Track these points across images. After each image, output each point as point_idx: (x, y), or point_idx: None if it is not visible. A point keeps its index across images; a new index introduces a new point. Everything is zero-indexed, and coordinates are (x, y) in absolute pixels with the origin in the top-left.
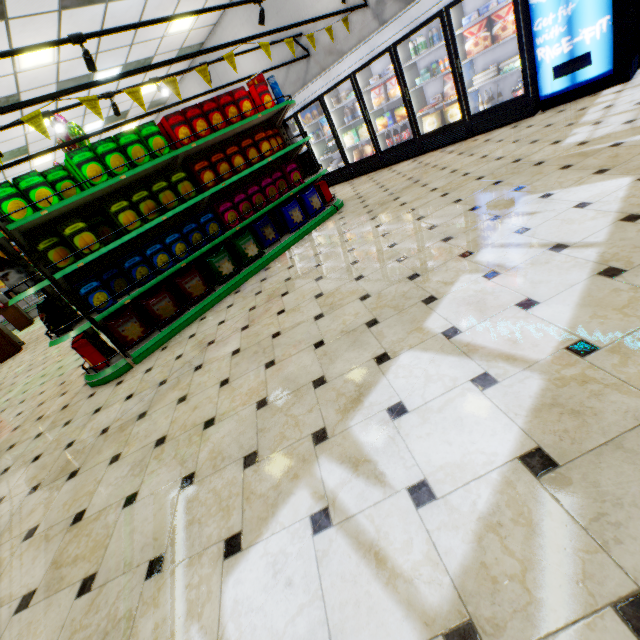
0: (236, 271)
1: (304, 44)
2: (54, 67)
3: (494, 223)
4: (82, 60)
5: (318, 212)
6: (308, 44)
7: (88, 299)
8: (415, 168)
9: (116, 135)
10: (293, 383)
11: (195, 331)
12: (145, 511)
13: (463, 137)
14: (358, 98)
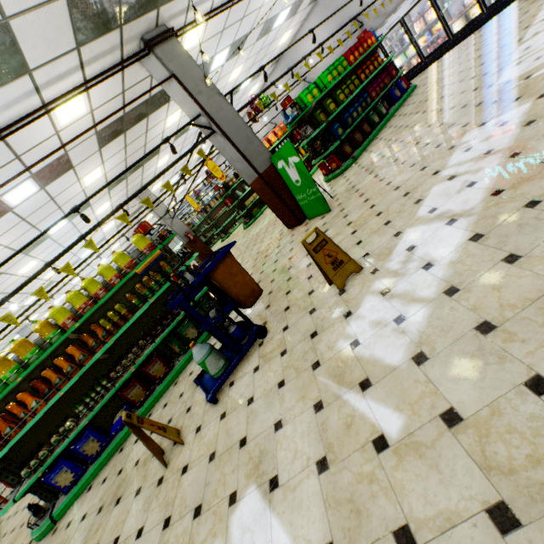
0: (380, 121)
1: (359, 20)
2: (236, 80)
3: (534, 17)
4: (245, 73)
5: (406, 91)
6: (361, 19)
7: (337, 131)
8: (457, 50)
9: (333, 63)
10: (472, 83)
11: (379, 139)
12: (441, 118)
13: (483, 23)
14: (406, 32)
